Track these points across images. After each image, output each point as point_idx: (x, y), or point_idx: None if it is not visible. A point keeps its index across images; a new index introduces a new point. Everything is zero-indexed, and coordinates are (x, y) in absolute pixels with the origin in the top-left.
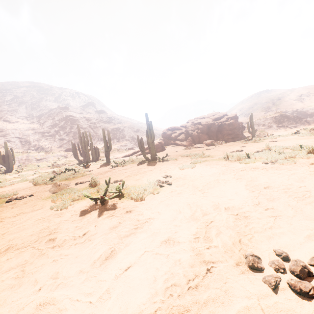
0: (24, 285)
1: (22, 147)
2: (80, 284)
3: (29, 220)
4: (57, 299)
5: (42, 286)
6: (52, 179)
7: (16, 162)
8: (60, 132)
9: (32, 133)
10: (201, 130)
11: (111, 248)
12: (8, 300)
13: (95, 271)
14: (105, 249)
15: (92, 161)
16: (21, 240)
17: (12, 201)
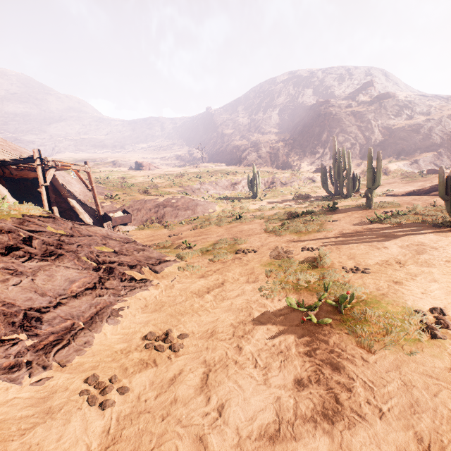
0: (202, 395)
1: (270, 165)
2: (229, 446)
3: (238, 297)
4: (208, 446)
5: (209, 413)
6: (283, 227)
7: (262, 184)
8: (313, 142)
9: (281, 145)
10: None
11: (276, 423)
12: (189, 402)
13: (246, 443)
14: (270, 418)
15: (345, 197)
16: (222, 327)
17: (239, 254)
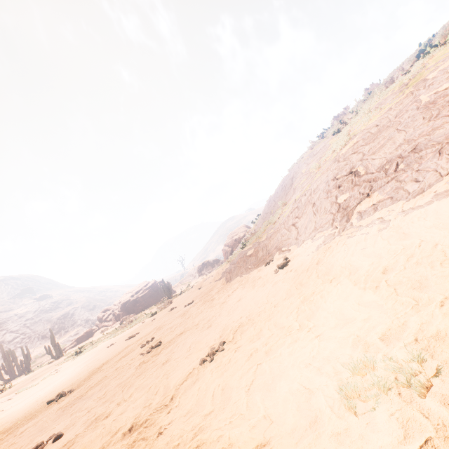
0: None
1: None
2: None
3: None
4: None
5: None
6: None
7: None
8: None
9: None
10: (121, 309)
11: None
12: None
13: None
14: None
15: (18, 375)
16: None
17: None
